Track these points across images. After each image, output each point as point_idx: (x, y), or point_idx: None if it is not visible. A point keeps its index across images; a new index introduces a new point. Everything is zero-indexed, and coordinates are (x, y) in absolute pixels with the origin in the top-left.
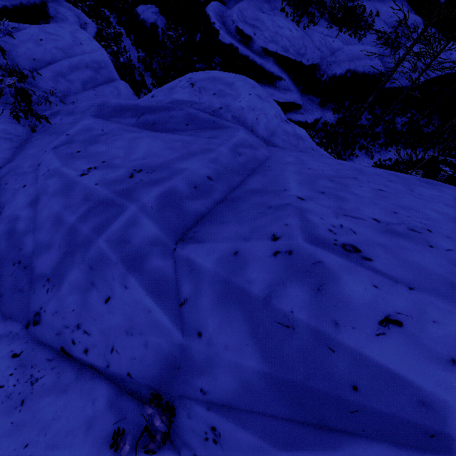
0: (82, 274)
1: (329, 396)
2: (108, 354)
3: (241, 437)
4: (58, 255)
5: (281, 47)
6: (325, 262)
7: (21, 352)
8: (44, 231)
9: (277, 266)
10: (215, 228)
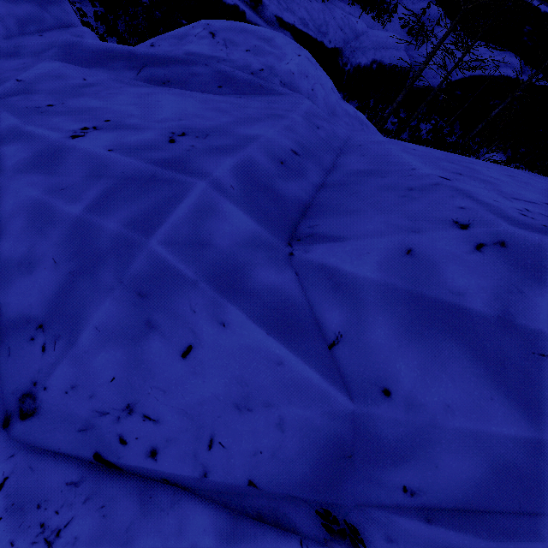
0: (122, 309)
1: None
2: (203, 452)
3: None
4: (56, 278)
5: (299, 19)
6: None
7: (2, 479)
8: (10, 238)
9: (493, 266)
10: (343, 219)
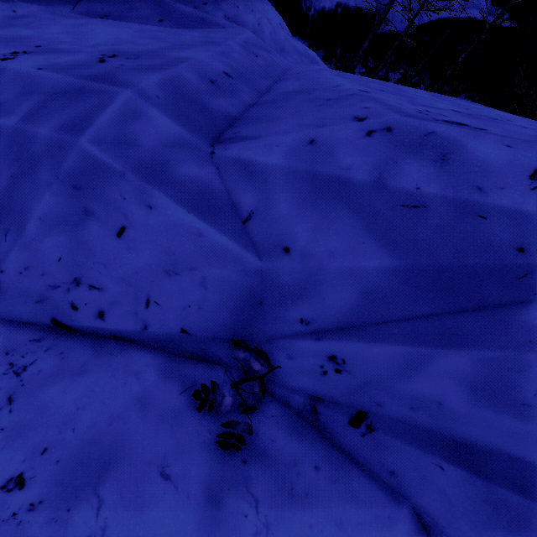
0: (61, 200)
1: (489, 269)
2: (142, 310)
3: (377, 352)
4: (0, 182)
5: None
6: (439, 132)
7: None
8: None
9: (377, 146)
10: (263, 125)
